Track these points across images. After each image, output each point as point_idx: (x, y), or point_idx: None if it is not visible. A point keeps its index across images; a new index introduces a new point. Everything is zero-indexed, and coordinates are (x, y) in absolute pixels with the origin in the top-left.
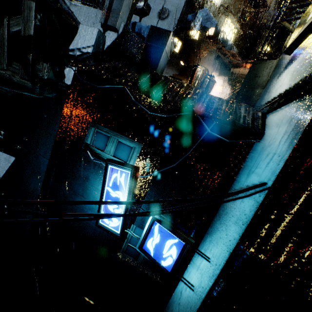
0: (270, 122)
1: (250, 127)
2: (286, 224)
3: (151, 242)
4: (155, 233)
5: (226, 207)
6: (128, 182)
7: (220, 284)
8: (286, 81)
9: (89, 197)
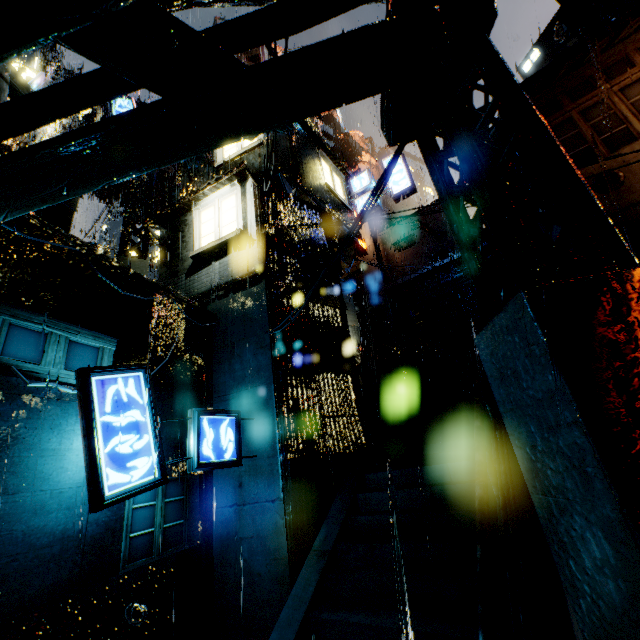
0: (219, 308)
1: (211, 312)
2: (285, 346)
3: (207, 444)
4: (207, 430)
5: (227, 384)
6: (145, 388)
7: (280, 405)
8: (214, 279)
9: (28, 484)
